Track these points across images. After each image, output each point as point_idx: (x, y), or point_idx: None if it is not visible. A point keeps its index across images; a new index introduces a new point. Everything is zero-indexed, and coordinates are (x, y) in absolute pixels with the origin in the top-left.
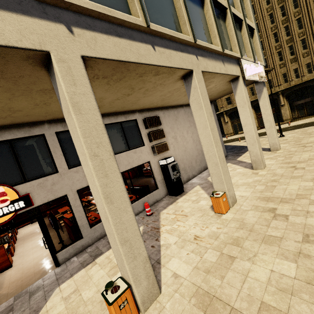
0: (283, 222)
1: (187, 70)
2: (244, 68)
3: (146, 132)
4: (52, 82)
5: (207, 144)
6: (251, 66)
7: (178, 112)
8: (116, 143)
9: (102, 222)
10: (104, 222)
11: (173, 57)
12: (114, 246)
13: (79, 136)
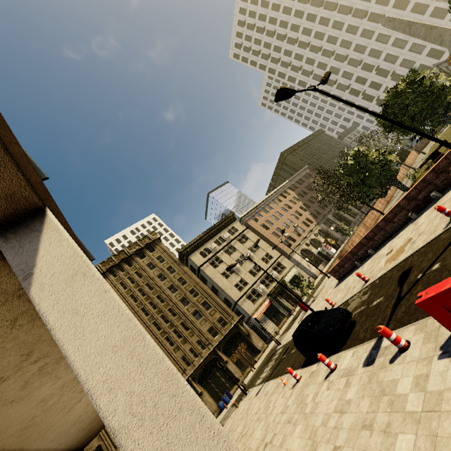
0: (344, 450)
1: None
2: None
3: None
4: (3, 246)
5: None
6: None
7: None
8: None
9: None
10: None
11: None
12: None
13: (120, 301)
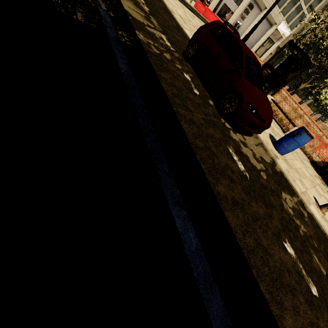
0: None
1: (266, 8)
2: (280, 24)
3: (246, 7)
4: None
5: (250, 27)
6: (284, 27)
7: (259, 13)
8: (239, 1)
9: (232, 16)
10: (233, 16)
11: (267, 2)
12: (230, 20)
13: (245, 3)
